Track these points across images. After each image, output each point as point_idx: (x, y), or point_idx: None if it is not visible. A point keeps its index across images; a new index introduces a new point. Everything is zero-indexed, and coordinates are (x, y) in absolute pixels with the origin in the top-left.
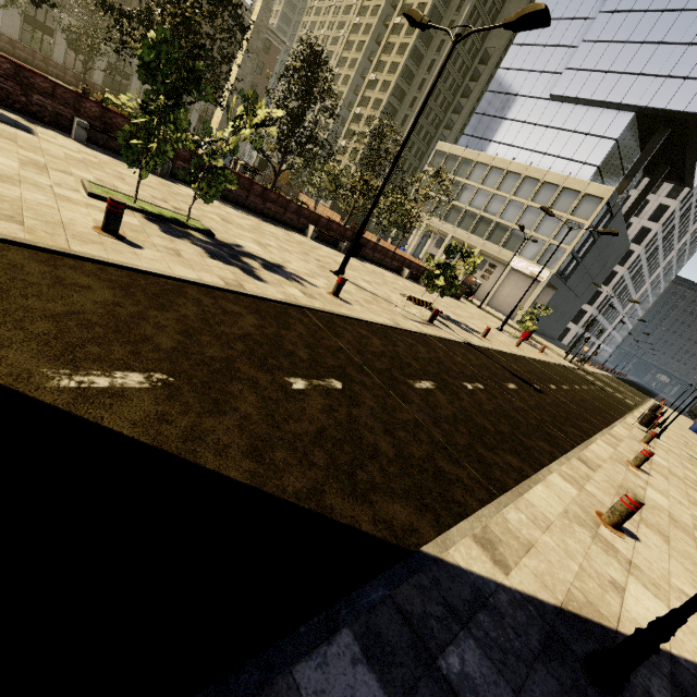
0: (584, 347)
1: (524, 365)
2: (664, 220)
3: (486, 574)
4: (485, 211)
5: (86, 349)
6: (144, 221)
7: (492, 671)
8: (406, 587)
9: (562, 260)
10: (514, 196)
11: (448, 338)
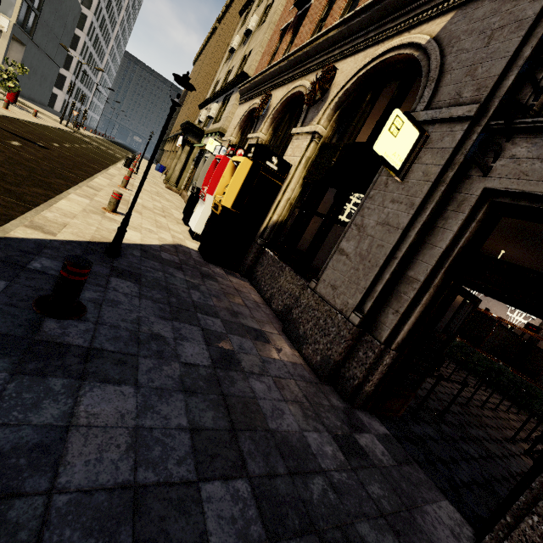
0: (74, 112)
1: (21, 127)
2: None
3: (42, 238)
4: None
5: None
6: None
7: (60, 263)
8: None
9: (18, 8)
10: None
11: None
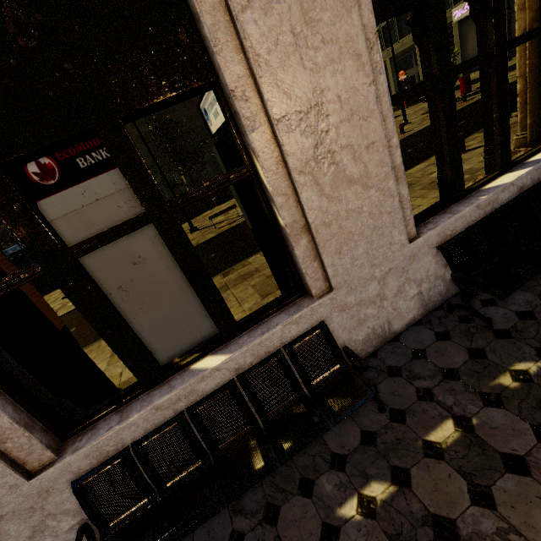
0: None
1: None
2: None
3: None
4: None
5: None
6: None
7: None
8: None
9: None
10: None
11: None
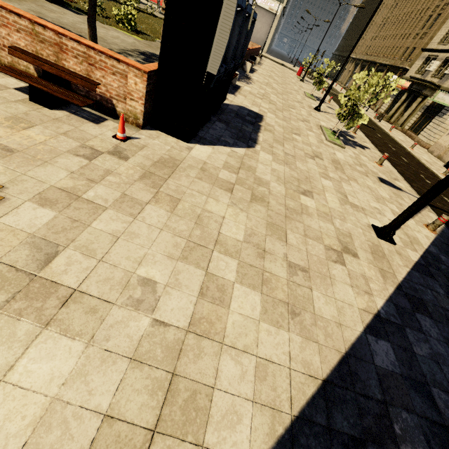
0: None
1: None
2: None
3: None
4: None
5: (441, 198)
6: (350, 147)
7: None
8: None
9: None
10: None
11: None
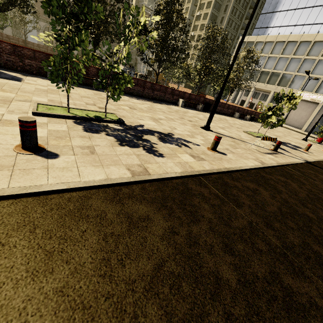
0: None
1: None
2: None
3: None
4: (274, 69)
5: None
6: (71, 125)
7: None
8: None
9: None
10: (294, 55)
11: (294, 162)
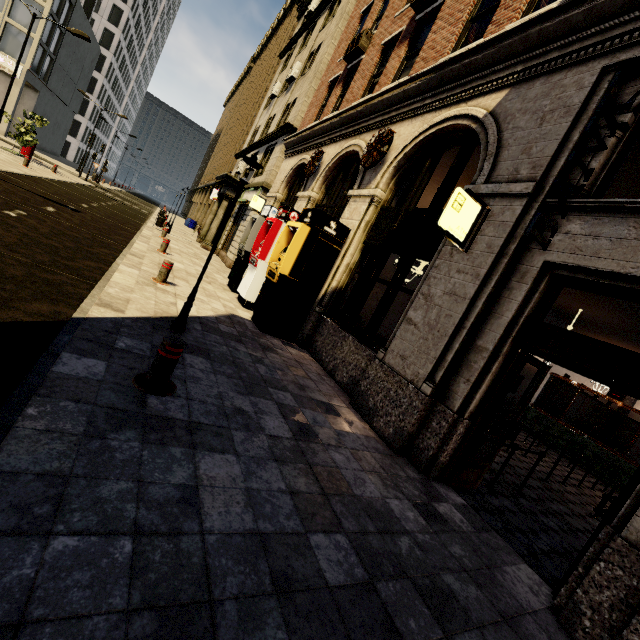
0: (95, 165)
1: (47, 187)
2: (123, 27)
3: (115, 316)
4: None
5: None
6: None
7: (139, 342)
8: (79, 332)
9: (33, 53)
10: None
11: None
